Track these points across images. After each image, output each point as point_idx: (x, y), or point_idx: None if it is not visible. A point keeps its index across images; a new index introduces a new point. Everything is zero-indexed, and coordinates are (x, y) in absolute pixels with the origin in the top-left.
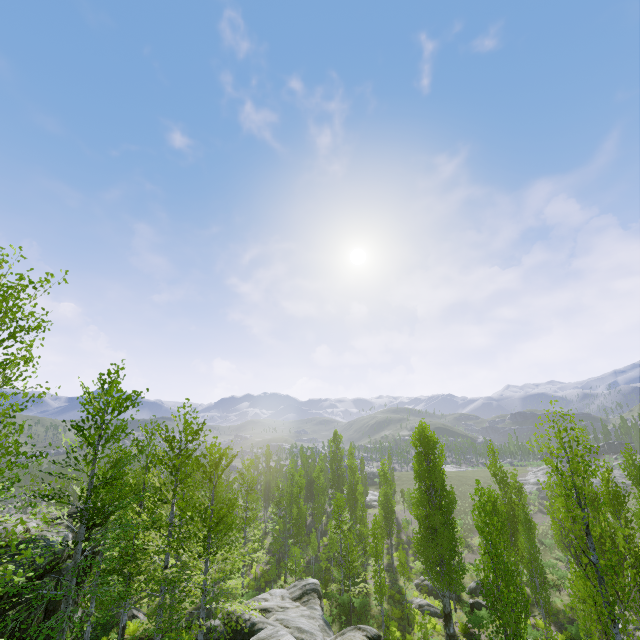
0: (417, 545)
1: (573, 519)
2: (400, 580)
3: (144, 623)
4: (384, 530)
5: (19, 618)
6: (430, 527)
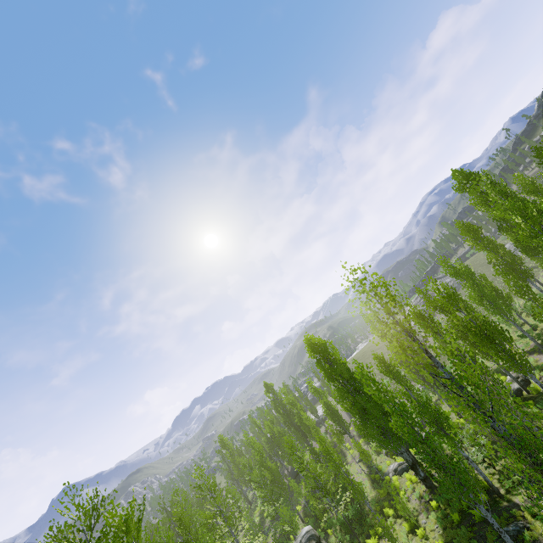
0: (360, 432)
1: (415, 351)
2: (373, 460)
3: None
4: (338, 434)
5: None
6: (360, 410)
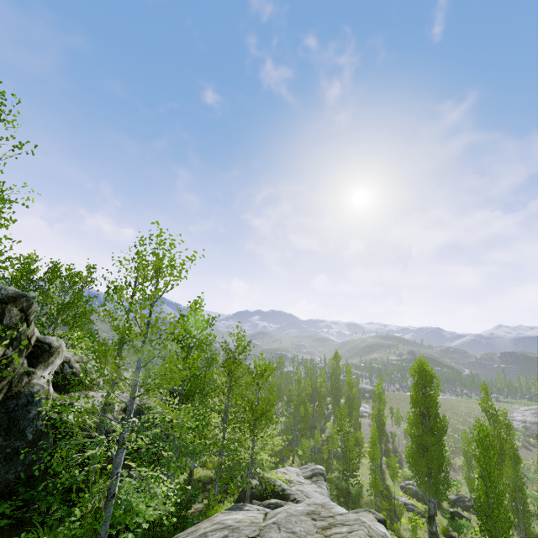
0: (409, 457)
1: None
2: (387, 480)
3: (199, 471)
4: (377, 438)
5: (147, 455)
6: (422, 445)
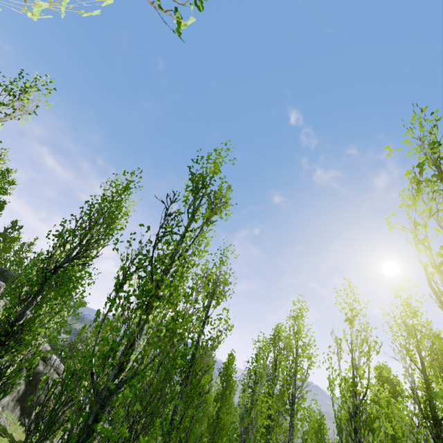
0: None
1: None
2: None
3: None
4: None
5: None
6: None
